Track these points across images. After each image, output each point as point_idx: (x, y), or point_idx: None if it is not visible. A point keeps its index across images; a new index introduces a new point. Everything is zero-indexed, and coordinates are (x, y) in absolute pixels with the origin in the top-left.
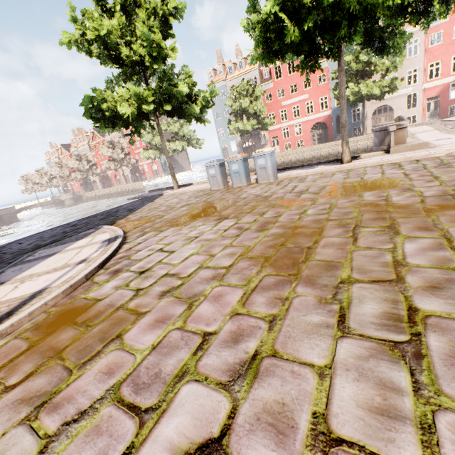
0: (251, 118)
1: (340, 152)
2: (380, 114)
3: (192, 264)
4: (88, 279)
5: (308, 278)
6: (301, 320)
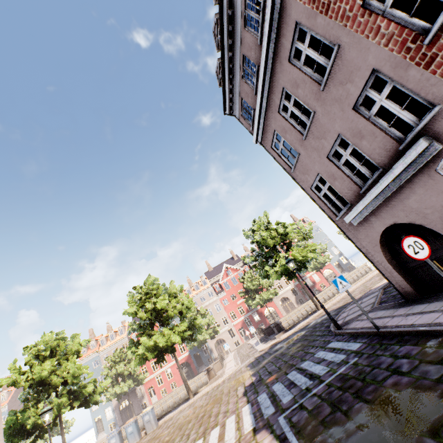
0: (126, 378)
1: (203, 382)
2: (219, 344)
3: None
4: None
5: None
6: None
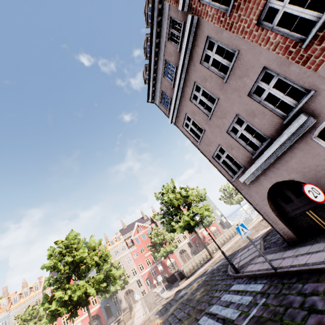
0: None
1: None
2: (128, 294)
3: None
4: None
5: None
6: None
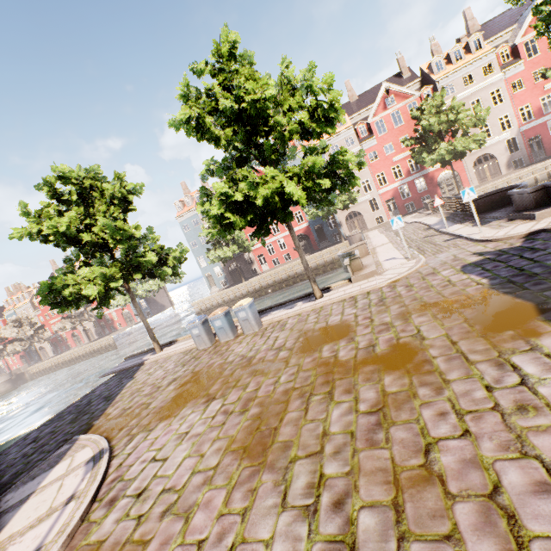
0: (230, 243)
1: (326, 261)
2: (352, 218)
3: (185, 470)
4: (83, 520)
5: (271, 463)
6: (262, 506)
